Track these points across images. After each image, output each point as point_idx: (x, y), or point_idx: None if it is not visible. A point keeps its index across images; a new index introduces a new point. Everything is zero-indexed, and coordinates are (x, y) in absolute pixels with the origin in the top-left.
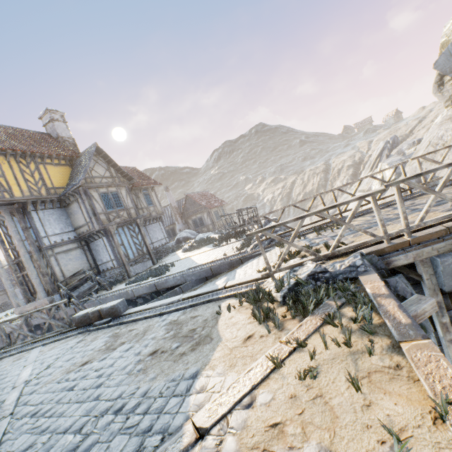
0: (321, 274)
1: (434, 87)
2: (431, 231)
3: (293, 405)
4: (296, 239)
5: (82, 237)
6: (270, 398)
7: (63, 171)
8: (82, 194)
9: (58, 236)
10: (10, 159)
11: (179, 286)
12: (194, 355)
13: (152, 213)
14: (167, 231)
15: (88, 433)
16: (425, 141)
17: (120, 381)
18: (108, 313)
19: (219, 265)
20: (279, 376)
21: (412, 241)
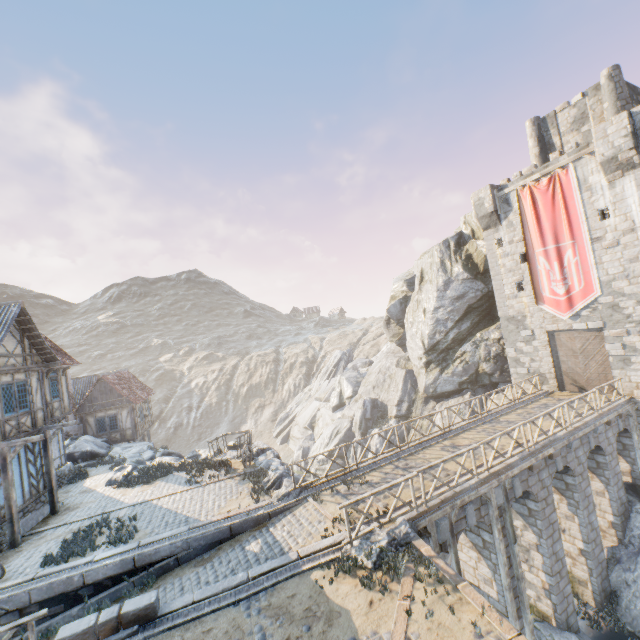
0: (393, 541)
1: (384, 323)
2: (435, 502)
3: (431, 632)
4: (327, 491)
5: None
6: (418, 634)
7: None
8: None
9: None
10: None
11: (171, 556)
12: (337, 629)
13: (55, 413)
14: None
15: None
16: (376, 366)
17: None
18: (136, 617)
19: (243, 522)
20: (413, 621)
21: (428, 510)
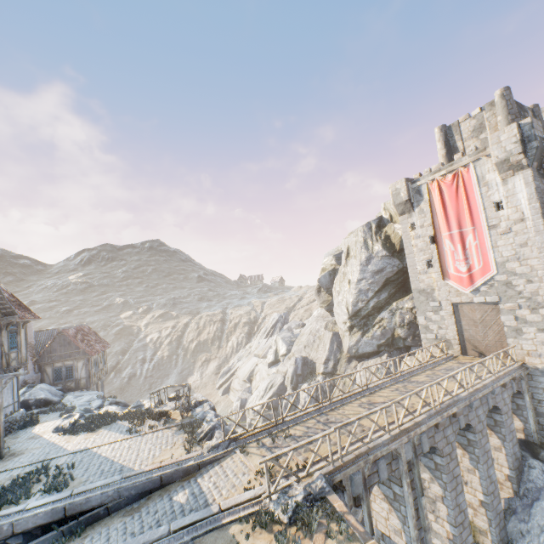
0: (309, 496)
1: (316, 291)
2: (350, 457)
3: None
4: (254, 443)
5: None
6: None
7: None
8: None
9: None
10: None
11: (102, 505)
12: None
13: (11, 363)
14: None
15: None
16: (308, 328)
17: None
18: None
19: (173, 472)
20: None
21: (343, 464)
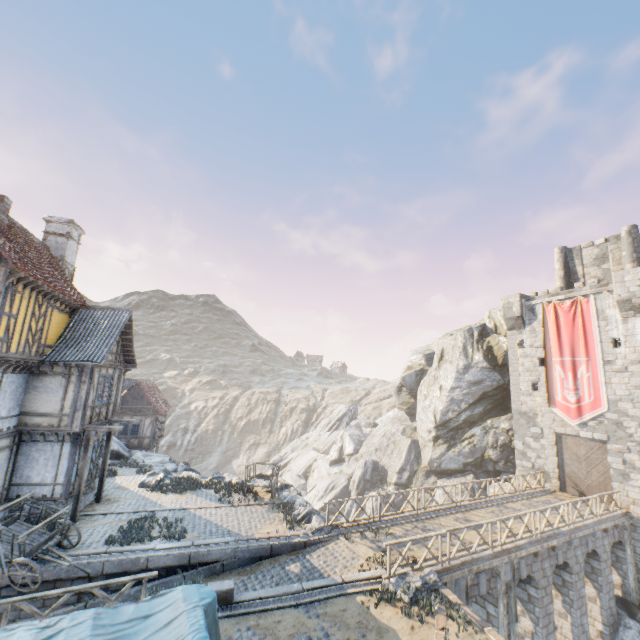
0: (425, 584)
1: (396, 389)
2: (456, 562)
3: None
4: (355, 533)
5: (26, 430)
6: None
7: (61, 321)
8: (85, 372)
9: (1, 422)
10: (33, 293)
11: (218, 561)
12: None
13: None
14: None
15: None
16: (381, 429)
17: None
18: (218, 597)
19: (283, 544)
20: None
21: (450, 567)
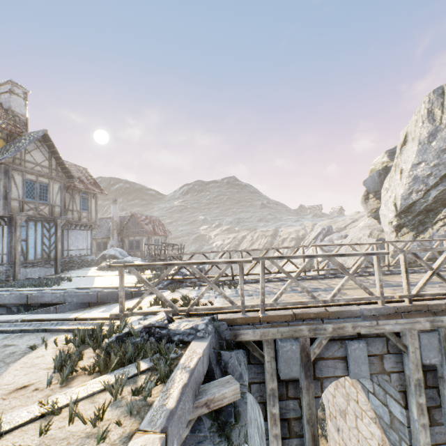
0: (159, 329)
1: (362, 198)
2: (281, 313)
3: None
4: (192, 287)
5: None
6: None
7: None
8: (1, 172)
9: None
10: None
11: (56, 305)
12: None
13: (82, 219)
14: (99, 243)
15: None
16: (349, 238)
17: None
18: None
19: (108, 293)
20: None
21: (262, 318)
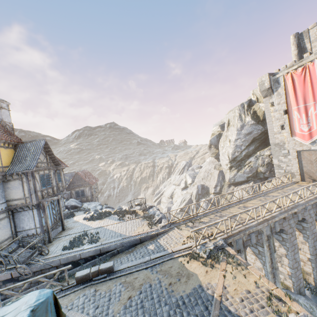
0: (216, 247)
1: (208, 147)
2: (236, 231)
3: (235, 284)
4: (183, 225)
5: (12, 208)
6: (229, 285)
7: (9, 153)
8: (29, 175)
9: None
10: None
11: (115, 249)
12: (192, 281)
13: (60, 188)
14: None
15: (181, 311)
16: (203, 169)
17: (169, 296)
18: (105, 271)
19: (145, 236)
20: (226, 280)
21: (232, 235)
